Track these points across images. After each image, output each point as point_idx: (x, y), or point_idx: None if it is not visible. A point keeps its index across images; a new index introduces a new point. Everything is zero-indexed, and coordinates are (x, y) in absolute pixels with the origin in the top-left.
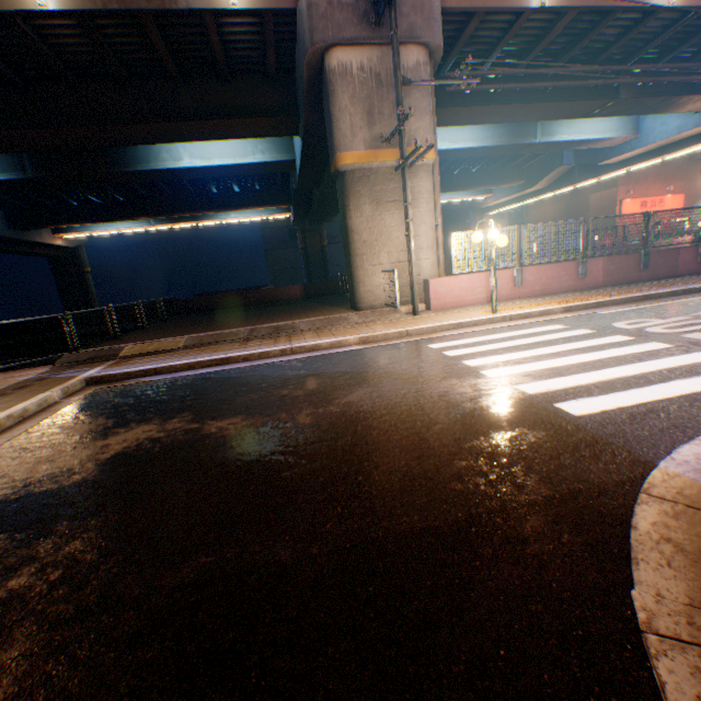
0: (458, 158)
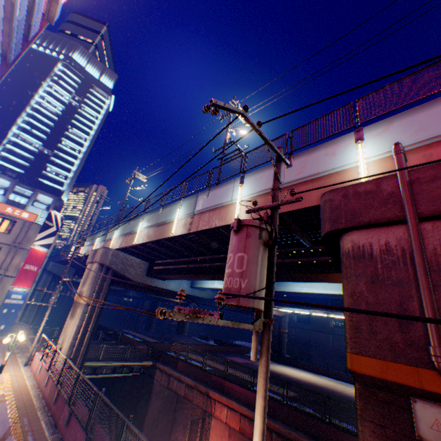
0: None
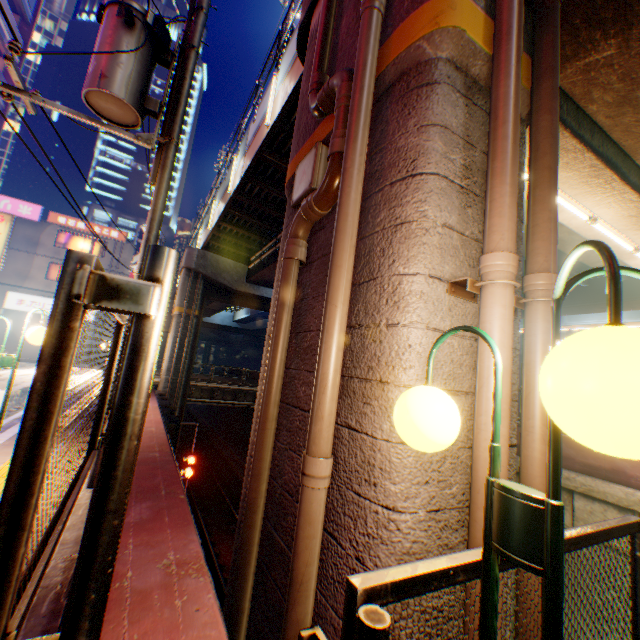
0: None
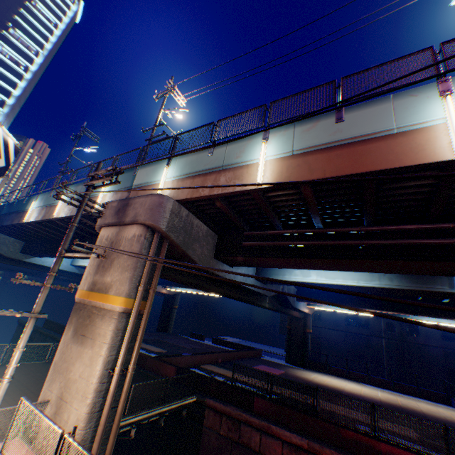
0: (356, 290)
